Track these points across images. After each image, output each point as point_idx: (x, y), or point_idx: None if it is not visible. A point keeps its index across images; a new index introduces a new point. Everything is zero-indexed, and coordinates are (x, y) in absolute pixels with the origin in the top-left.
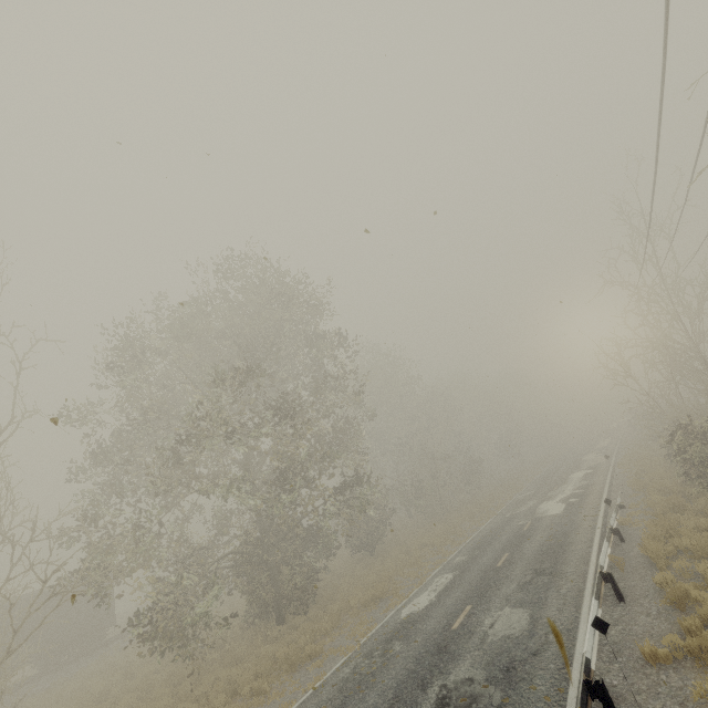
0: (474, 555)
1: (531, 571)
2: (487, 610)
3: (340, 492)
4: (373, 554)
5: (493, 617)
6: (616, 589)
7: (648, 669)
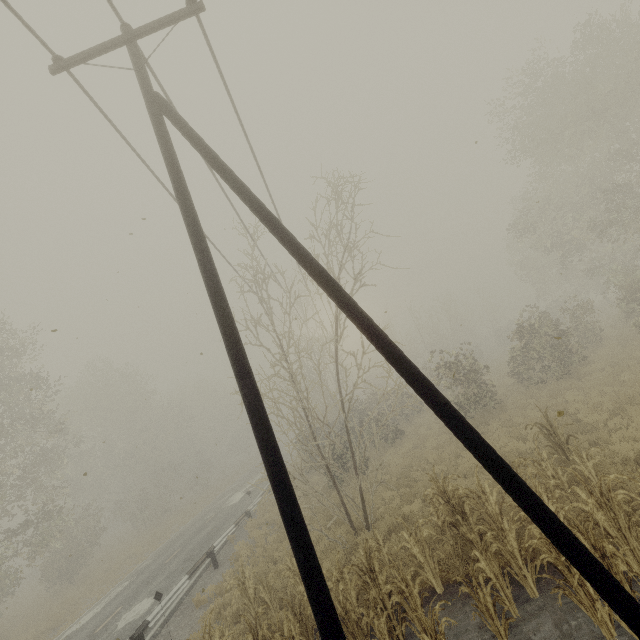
0: (157, 557)
1: (183, 560)
2: (131, 605)
3: (18, 533)
4: (72, 581)
5: (131, 610)
6: (214, 560)
7: (194, 612)
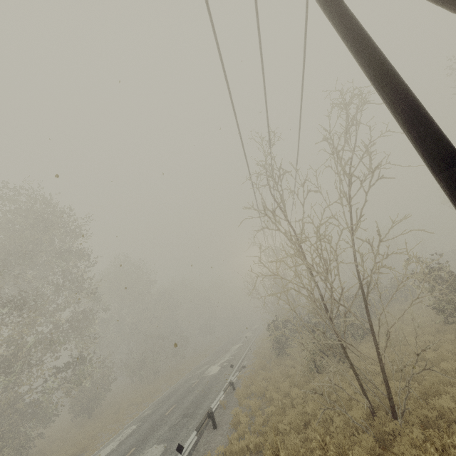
0: (156, 409)
1: (181, 416)
2: (143, 449)
3: (63, 371)
4: (90, 417)
5: (144, 454)
6: (214, 421)
7: None
